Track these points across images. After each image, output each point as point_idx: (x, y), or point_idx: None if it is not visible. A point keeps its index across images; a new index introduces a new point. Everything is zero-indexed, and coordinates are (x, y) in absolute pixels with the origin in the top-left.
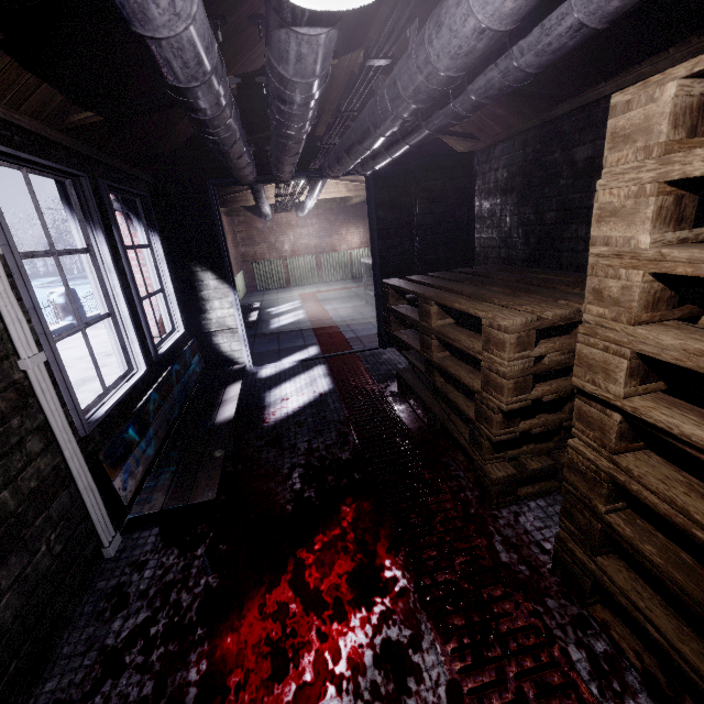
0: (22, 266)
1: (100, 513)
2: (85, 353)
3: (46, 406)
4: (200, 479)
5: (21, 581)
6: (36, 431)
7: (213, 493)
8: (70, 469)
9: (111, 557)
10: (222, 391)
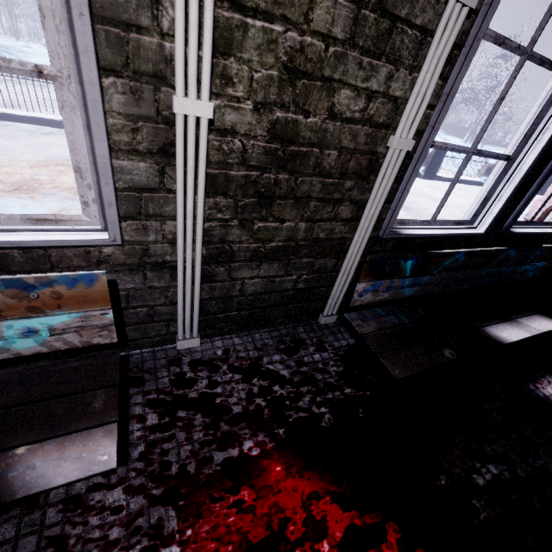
0: (479, 39)
1: (339, 293)
2: (465, 205)
3: (375, 189)
4: (409, 351)
5: (270, 280)
6: (355, 203)
7: (400, 374)
8: (349, 248)
9: (321, 323)
10: (528, 312)
